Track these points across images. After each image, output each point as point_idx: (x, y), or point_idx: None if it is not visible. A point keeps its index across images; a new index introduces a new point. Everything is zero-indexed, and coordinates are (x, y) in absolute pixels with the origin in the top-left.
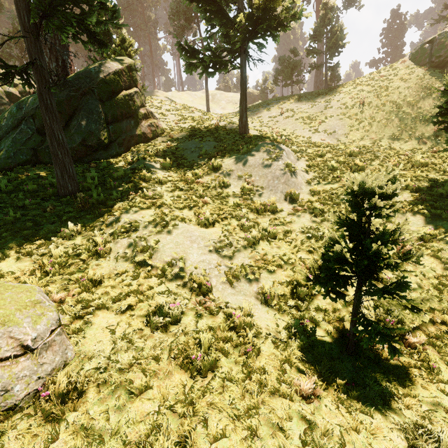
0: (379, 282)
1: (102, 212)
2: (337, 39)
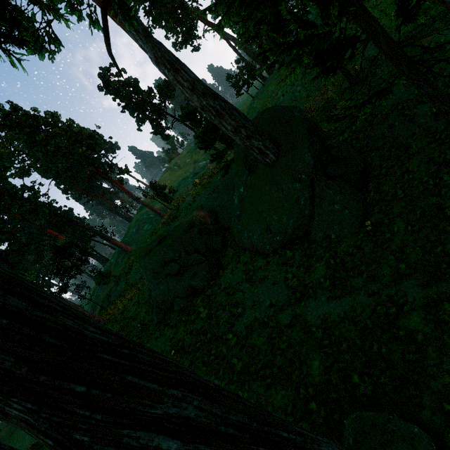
0: None
1: None
2: None
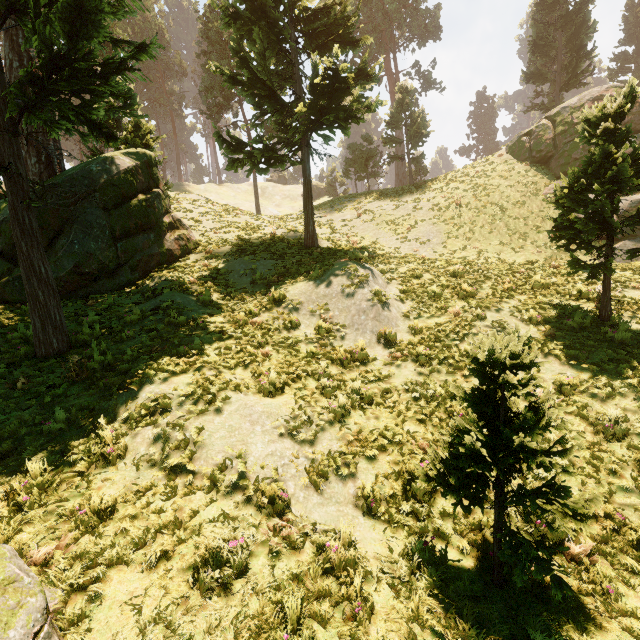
0: None
1: (109, 383)
2: (420, 127)
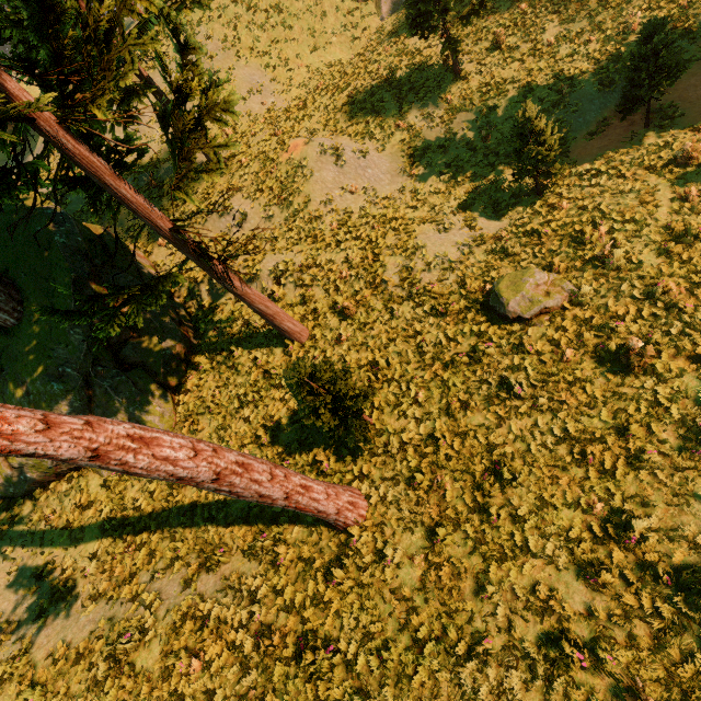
0: (502, 165)
1: (368, 296)
2: None
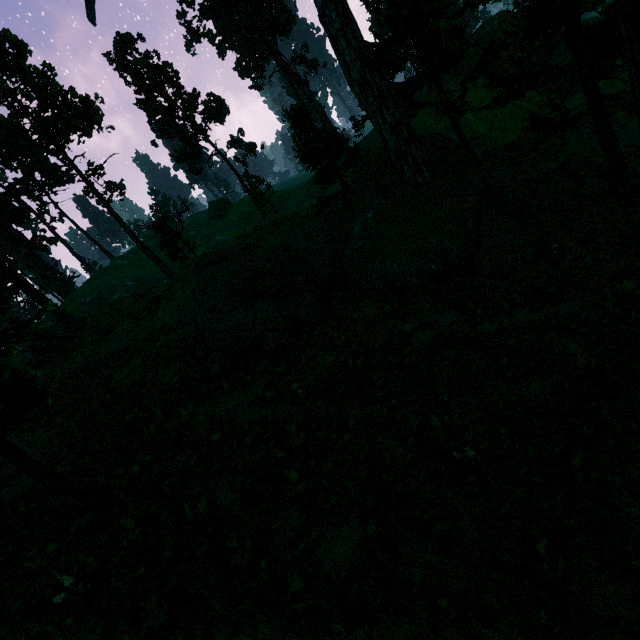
0: None
1: None
2: None
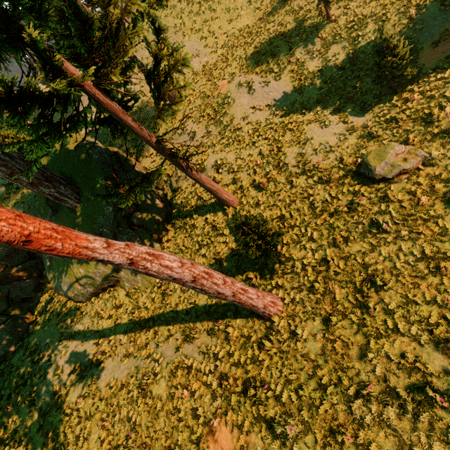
0: (365, 76)
1: (275, 174)
2: None
